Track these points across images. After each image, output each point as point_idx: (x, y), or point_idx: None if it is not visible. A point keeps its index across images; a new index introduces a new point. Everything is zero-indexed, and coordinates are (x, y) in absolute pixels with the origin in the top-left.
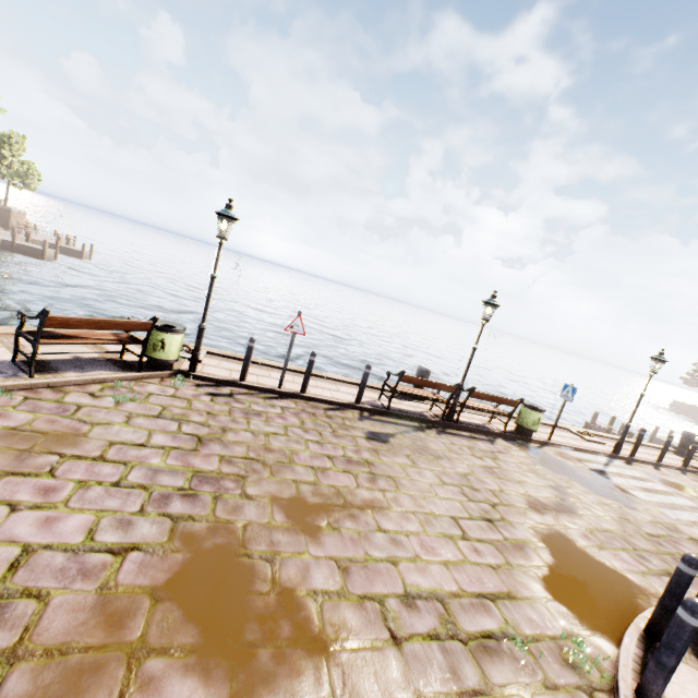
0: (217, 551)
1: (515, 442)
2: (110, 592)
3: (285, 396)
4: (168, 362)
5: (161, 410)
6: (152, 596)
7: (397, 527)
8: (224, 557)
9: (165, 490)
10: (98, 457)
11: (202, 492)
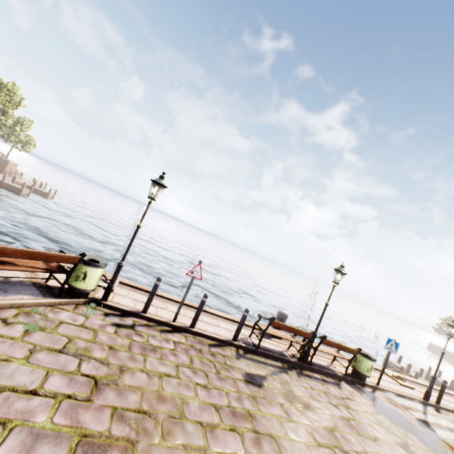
0: None
1: (354, 385)
2: None
3: (177, 329)
4: (85, 291)
5: (67, 342)
6: None
7: None
8: None
9: None
10: None
11: None
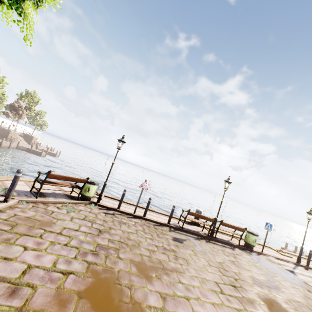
0: (106, 280)
1: (244, 250)
2: (61, 290)
3: (136, 217)
4: (89, 197)
5: (85, 217)
6: (78, 295)
7: (188, 282)
8: (109, 283)
9: (85, 250)
10: (59, 233)
11: (100, 253)
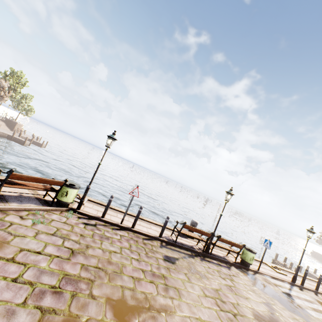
0: None
1: (241, 269)
2: None
3: (123, 228)
4: (67, 203)
5: (56, 230)
6: None
7: None
8: None
9: (43, 287)
10: (10, 258)
11: (65, 290)
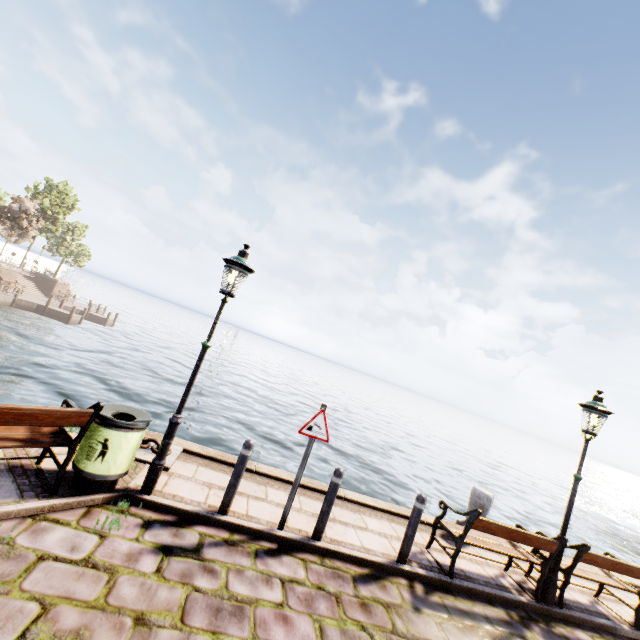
0: None
1: None
2: None
3: (287, 545)
4: (106, 479)
5: (33, 619)
6: None
7: None
8: None
9: None
10: None
11: None
